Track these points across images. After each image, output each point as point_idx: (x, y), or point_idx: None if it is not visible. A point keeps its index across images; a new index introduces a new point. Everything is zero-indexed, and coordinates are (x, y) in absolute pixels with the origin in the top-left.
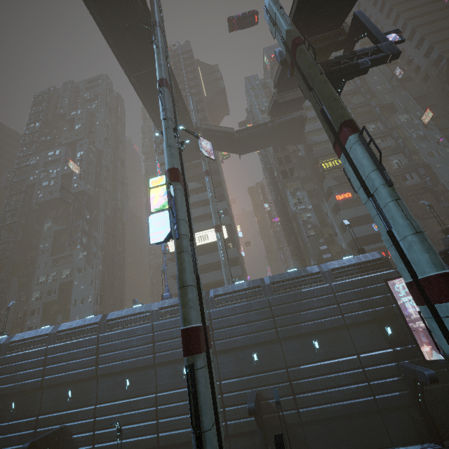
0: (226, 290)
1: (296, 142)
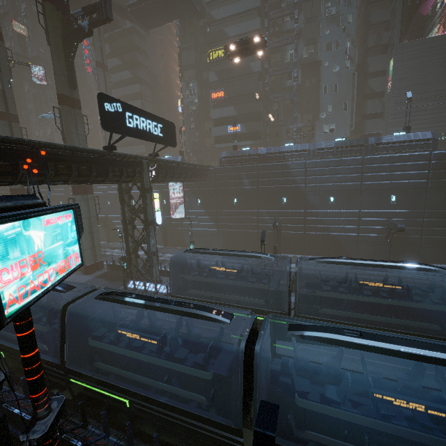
0: None
1: (196, 16)
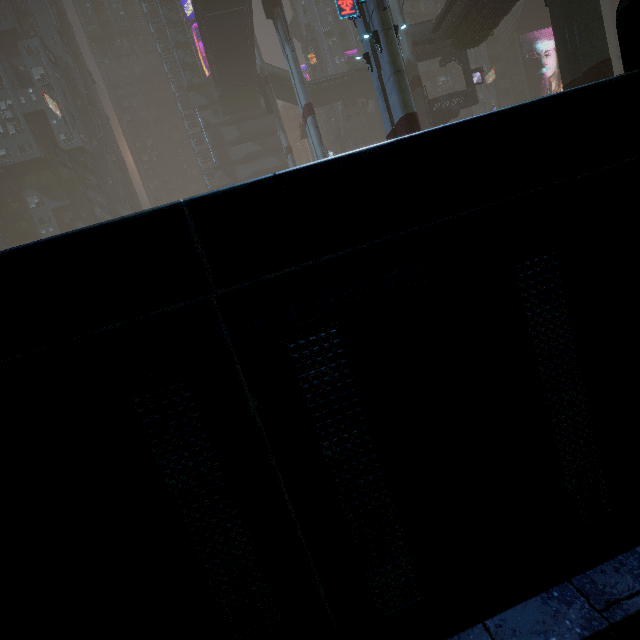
0: None
1: (369, 97)
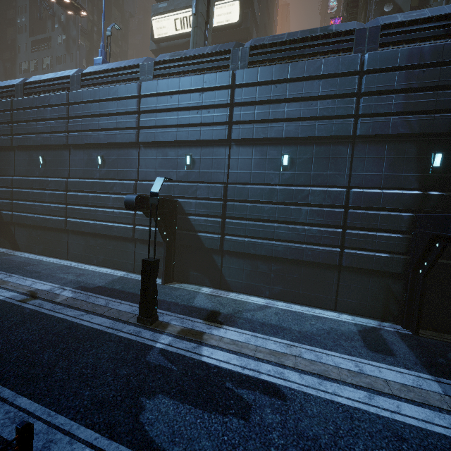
0: (175, 55)
1: None
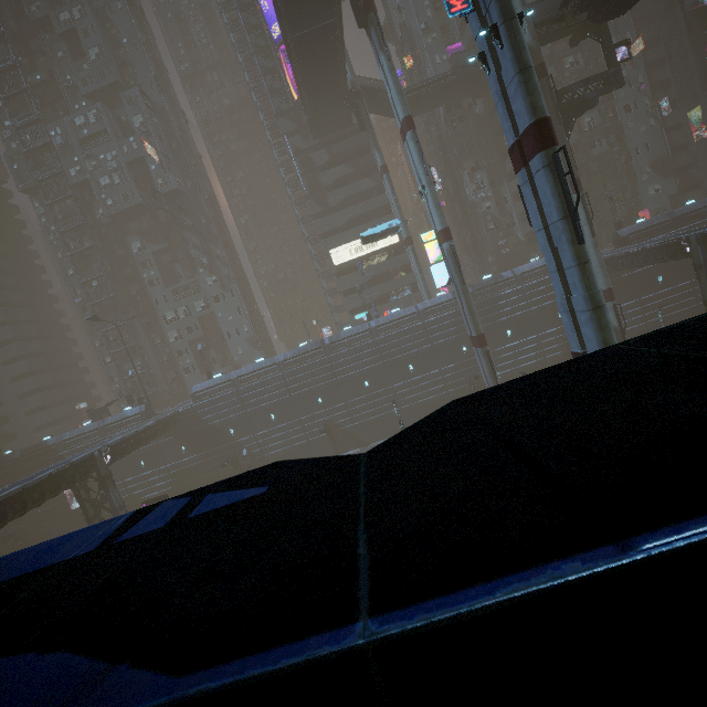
0: (434, 302)
1: (477, 96)
